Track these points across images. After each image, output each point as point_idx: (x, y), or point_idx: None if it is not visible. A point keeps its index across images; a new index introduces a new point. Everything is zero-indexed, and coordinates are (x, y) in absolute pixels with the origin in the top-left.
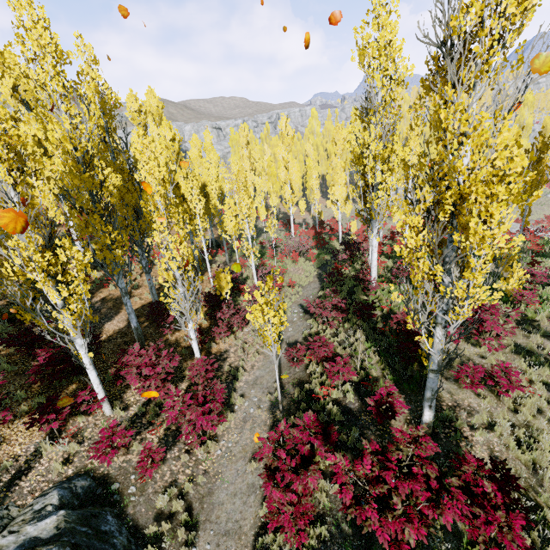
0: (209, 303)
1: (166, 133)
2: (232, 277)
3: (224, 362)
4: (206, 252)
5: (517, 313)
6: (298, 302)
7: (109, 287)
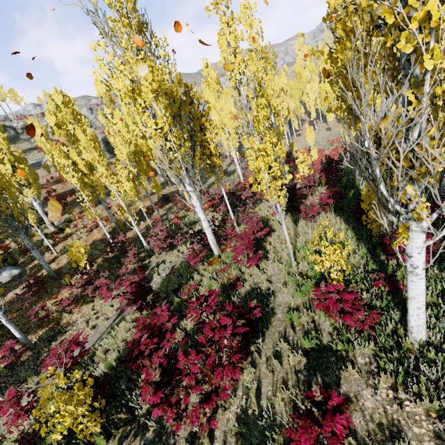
0: (99, 267)
1: (49, 120)
2: (114, 241)
3: (63, 335)
4: (99, 219)
5: (333, 329)
6: (176, 262)
7: (46, 254)
